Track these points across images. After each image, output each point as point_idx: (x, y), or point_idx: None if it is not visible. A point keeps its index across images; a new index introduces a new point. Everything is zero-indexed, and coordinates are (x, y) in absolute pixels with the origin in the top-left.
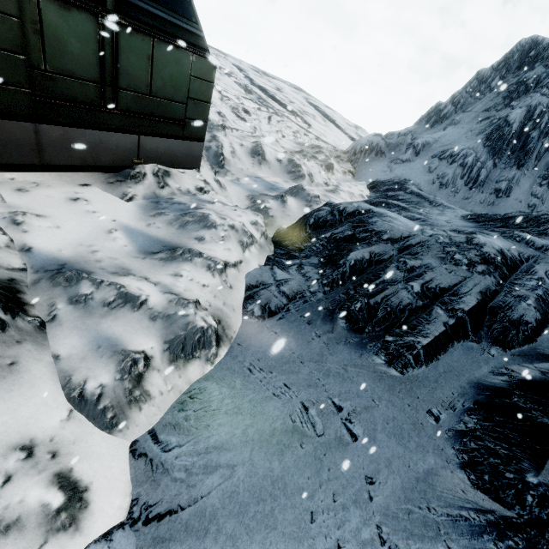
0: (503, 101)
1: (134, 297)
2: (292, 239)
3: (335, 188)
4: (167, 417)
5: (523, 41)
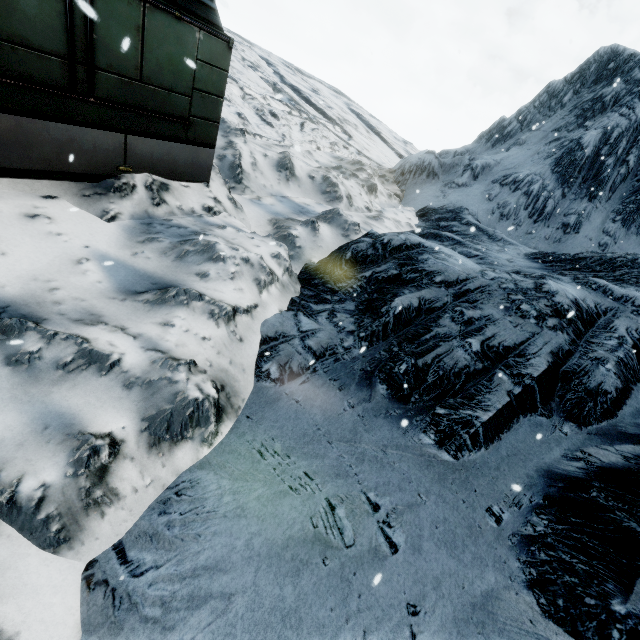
0: (575, 120)
1: (101, 356)
2: (323, 277)
3: (379, 214)
4: (142, 523)
5: (602, 50)
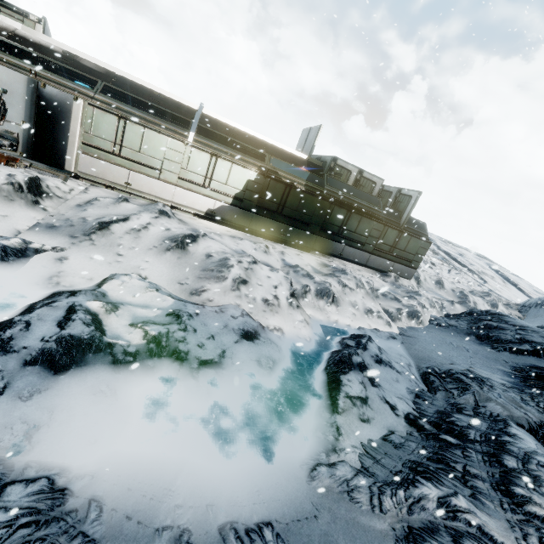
0: None
1: (398, 299)
2: (454, 316)
3: None
4: (405, 327)
5: None
